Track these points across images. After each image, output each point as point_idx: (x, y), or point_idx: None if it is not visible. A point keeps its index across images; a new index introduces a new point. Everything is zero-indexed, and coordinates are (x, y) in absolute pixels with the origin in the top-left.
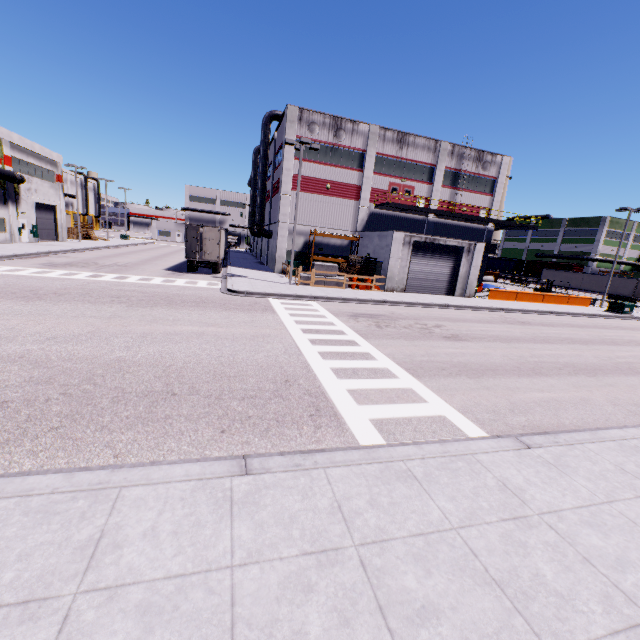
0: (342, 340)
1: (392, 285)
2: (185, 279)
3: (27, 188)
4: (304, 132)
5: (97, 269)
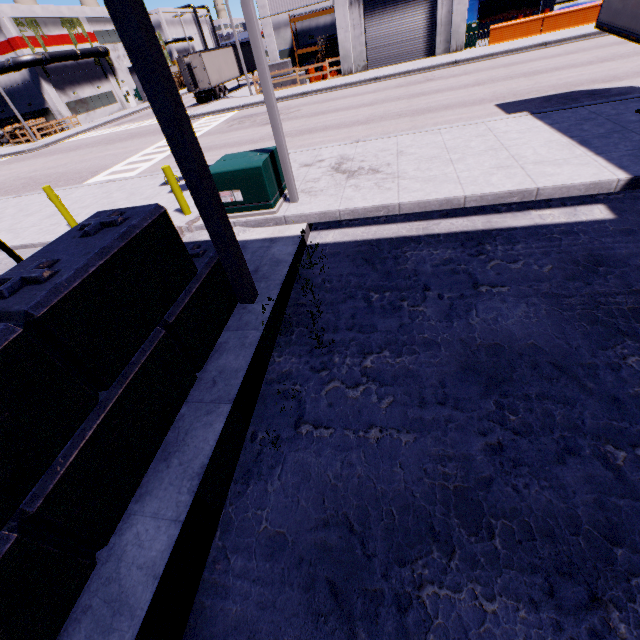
0: None
1: (349, 66)
2: None
3: (117, 57)
4: None
5: (139, 120)
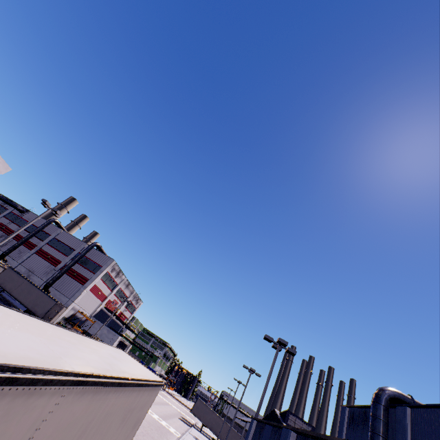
0: None
1: None
2: None
3: None
4: (110, 270)
5: None
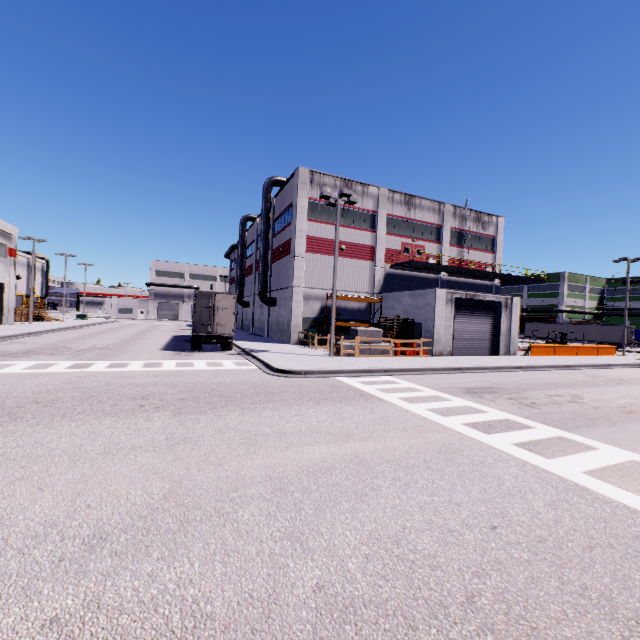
0: (553, 439)
1: (440, 348)
2: (201, 360)
3: None
4: (316, 194)
5: (75, 355)
